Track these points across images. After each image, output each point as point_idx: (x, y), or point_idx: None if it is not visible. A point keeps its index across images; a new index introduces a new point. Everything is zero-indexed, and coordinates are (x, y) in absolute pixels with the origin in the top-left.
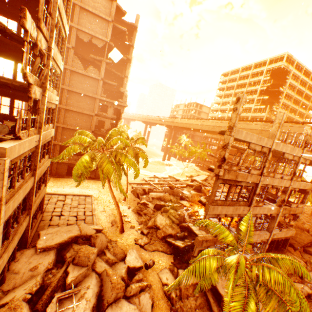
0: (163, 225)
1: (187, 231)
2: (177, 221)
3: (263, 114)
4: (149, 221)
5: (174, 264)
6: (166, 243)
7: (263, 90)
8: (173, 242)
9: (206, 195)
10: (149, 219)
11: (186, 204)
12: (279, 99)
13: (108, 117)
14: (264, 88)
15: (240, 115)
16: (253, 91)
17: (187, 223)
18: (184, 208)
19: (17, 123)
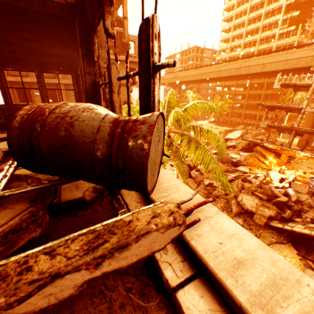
0: (255, 207)
1: (285, 206)
2: (265, 196)
3: (301, 36)
4: (229, 205)
5: (303, 257)
6: (273, 229)
7: (288, 6)
8: (289, 228)
9: (262, 154)
10: (227, 201)
11: (246, 171)
12: (305, 14)
13: (123, 84)
14: (293, 1)
15: (260, 48)
16: (273, 11)
17: (279, 195)
18: (251, 176)
19: (153, 99)
